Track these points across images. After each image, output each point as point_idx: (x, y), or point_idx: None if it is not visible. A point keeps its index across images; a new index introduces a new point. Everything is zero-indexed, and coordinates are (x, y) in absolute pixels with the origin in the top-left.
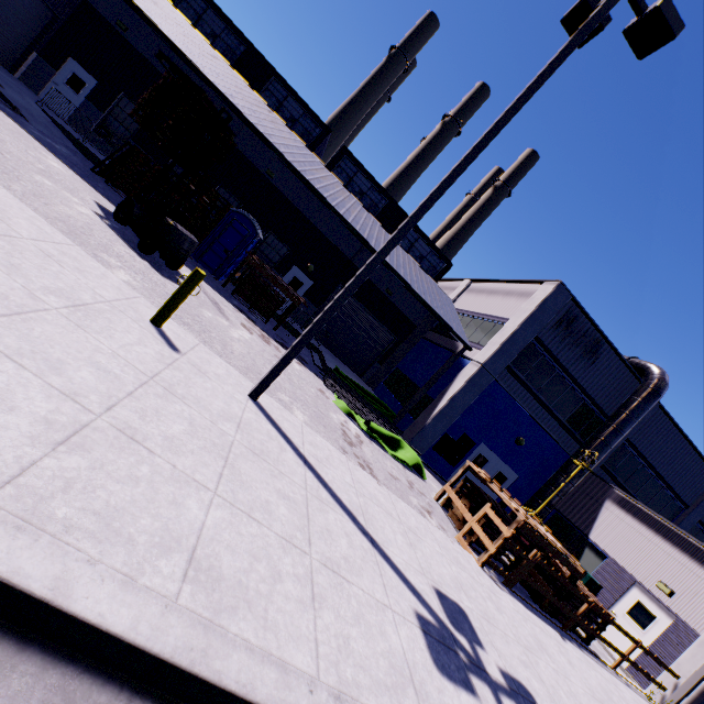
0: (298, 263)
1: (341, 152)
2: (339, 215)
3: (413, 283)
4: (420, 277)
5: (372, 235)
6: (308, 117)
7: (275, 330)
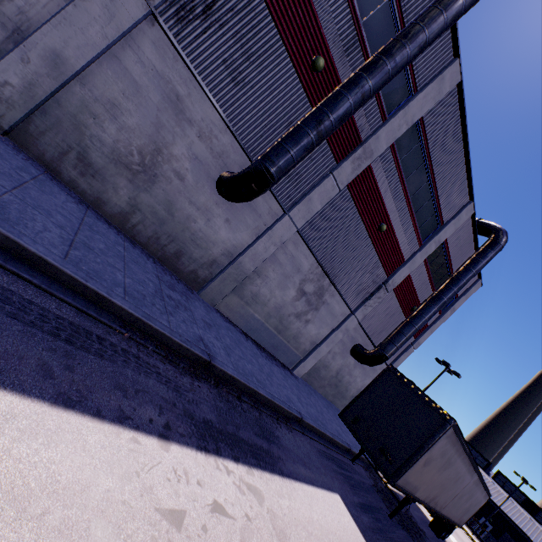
0: (484, 515)
1: (497, 471)
2: (493, 501)
3: (530, 535)
4: (541, 537)
5: (509, 511)
6: (481, 457)
7: (476, 537)
